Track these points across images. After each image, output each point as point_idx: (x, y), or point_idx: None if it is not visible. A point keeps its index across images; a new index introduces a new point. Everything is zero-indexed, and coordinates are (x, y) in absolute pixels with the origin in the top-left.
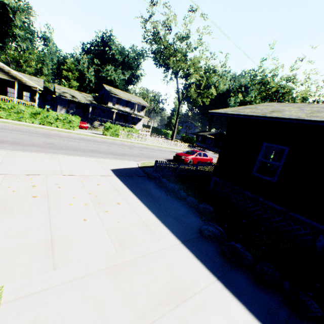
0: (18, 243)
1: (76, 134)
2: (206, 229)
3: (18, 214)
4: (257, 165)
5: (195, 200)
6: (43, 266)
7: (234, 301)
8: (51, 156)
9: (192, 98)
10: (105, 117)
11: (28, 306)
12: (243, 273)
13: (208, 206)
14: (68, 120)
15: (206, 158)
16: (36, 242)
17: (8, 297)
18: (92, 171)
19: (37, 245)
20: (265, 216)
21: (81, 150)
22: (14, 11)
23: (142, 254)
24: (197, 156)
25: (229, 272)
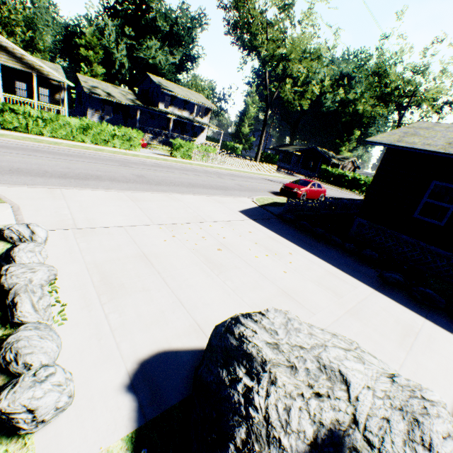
0: (265, 294)
1: (146, 158)
2: (390, 276)
3: (231, 268)
4: (421, 206)
5: (354, 247)
6: (304, 312)
7: (448, 334)
8: (168, 196)
9: (284, 100)
10: (155, 126)
11: None
12: (439, 314)
13: (374, 253)
14: (128, 136)
15: (320, 190)
16: (276, 293)
17: None
18: (226, 215)
19: (280, 296)
20: (424, 261)
21: (181, 185)
22: None
23: (357, 301)
24: (312, 188)
25: (429, 313)
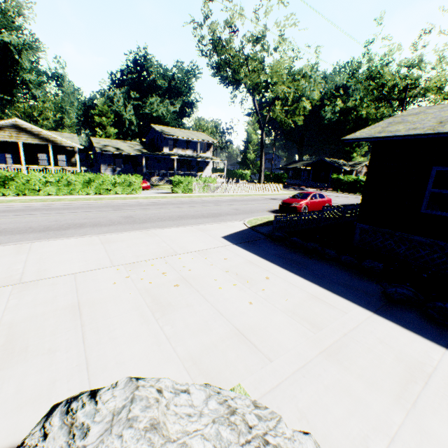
0: (211, 339)
1: (144, 198)
2: (394, 292)
3: (180, 308)
4: (427, 199)
5: (352, 259)
6: (256, 359)
7: None
8: (146, 233)
9: (277, 121)
10: (162, 168)
11: (280, 400)
12: None
13: (377, 263)
14: (128, 182)
15: (324, 200)
16: (226, 335)
17: (255, 394)
18: (205, 244)
19: (230, 339)
20: None
21: (168, 219)
22: (20, 50)
23: (342, 332)
24: (312, 199)
25: None
